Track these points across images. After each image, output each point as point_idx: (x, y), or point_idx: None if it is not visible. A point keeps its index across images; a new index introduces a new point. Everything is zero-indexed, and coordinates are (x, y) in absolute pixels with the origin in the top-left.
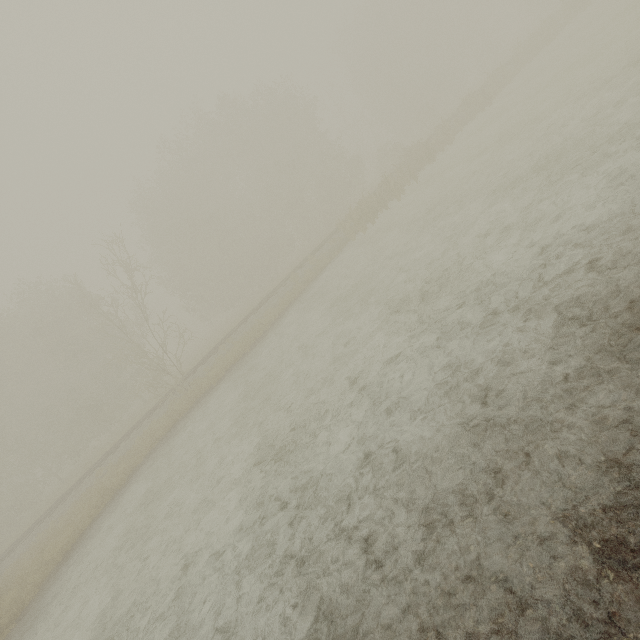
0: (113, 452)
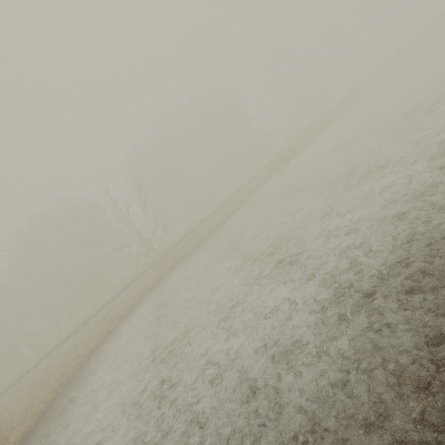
0: (110, 302)
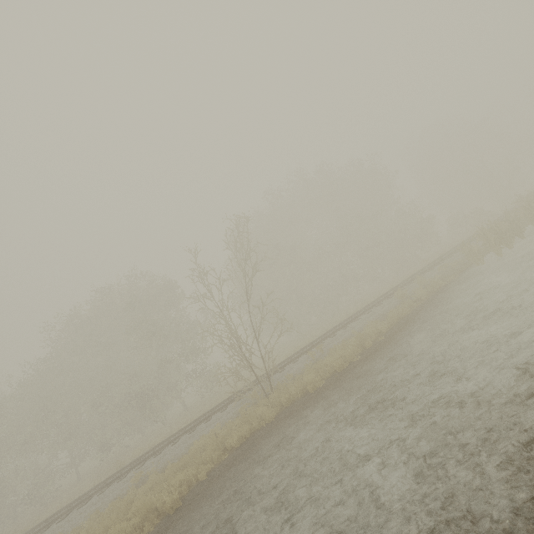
0: (156, 454)
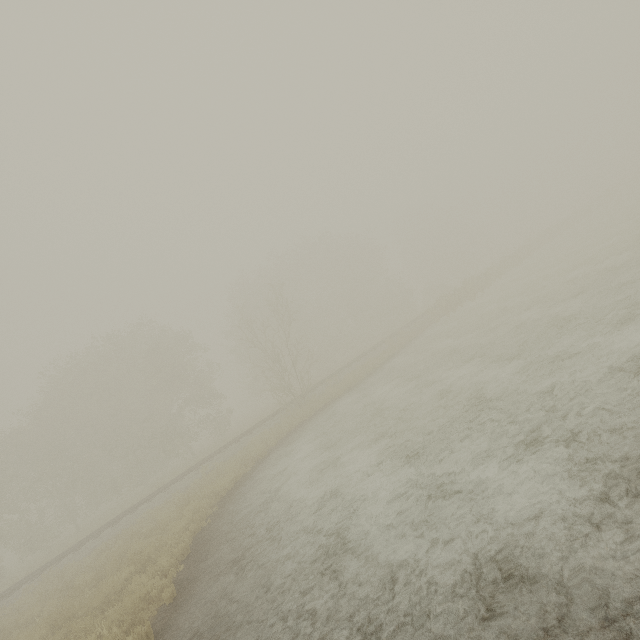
0: (210, 460)
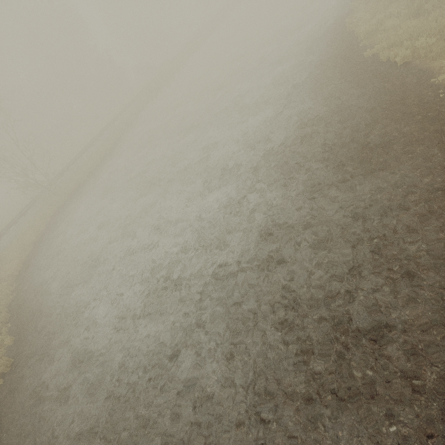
0: None
